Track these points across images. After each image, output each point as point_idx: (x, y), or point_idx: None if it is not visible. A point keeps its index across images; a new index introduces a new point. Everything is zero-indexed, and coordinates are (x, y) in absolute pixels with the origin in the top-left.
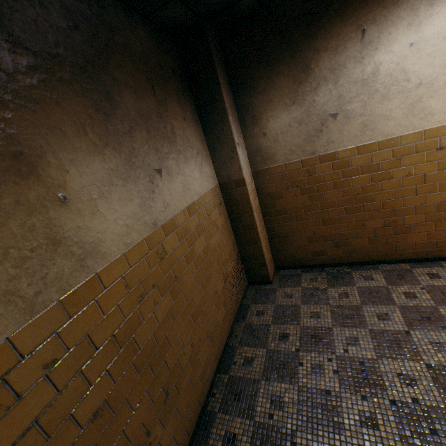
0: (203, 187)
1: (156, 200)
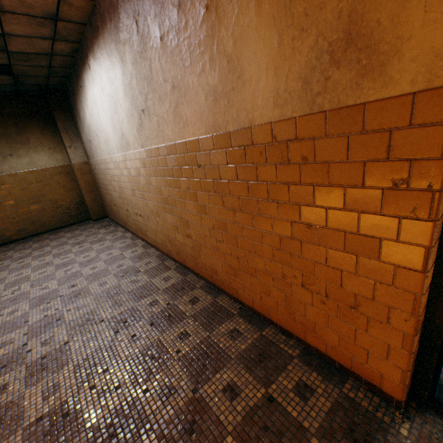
0: (50, 164)
1: (6, 165)
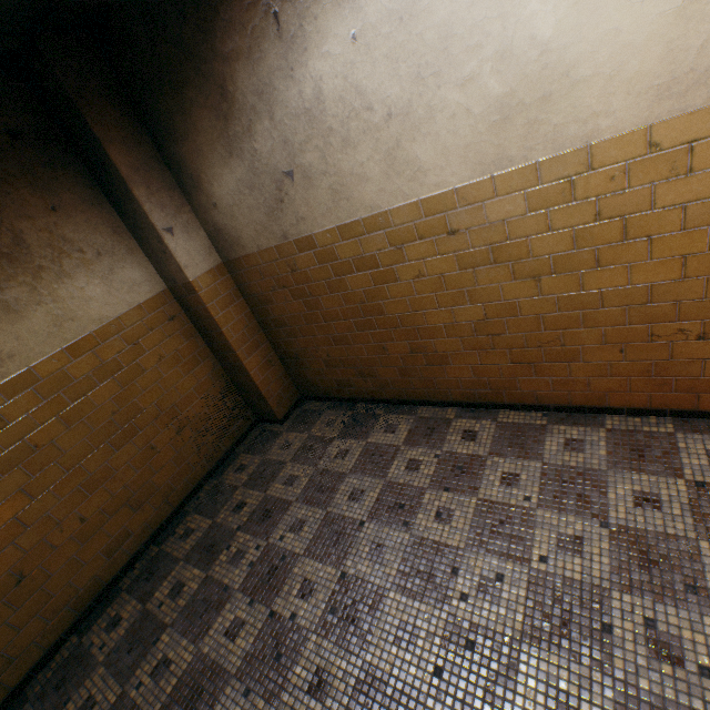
0: (116, 305)
1: None
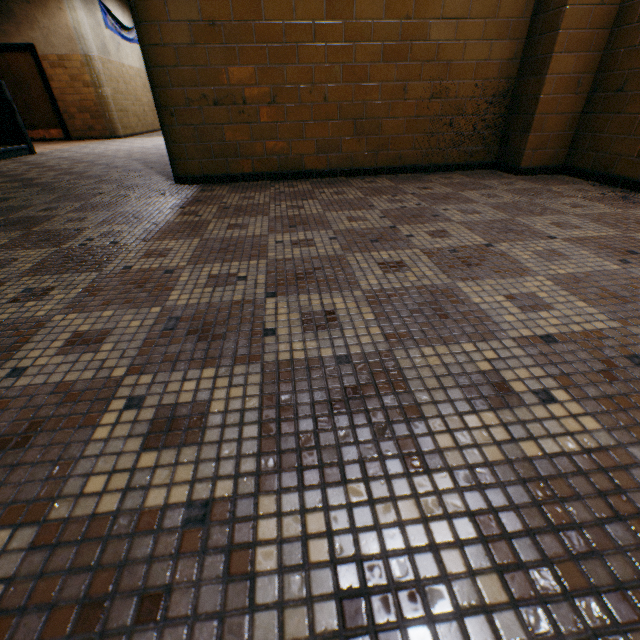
0: None
1: None
